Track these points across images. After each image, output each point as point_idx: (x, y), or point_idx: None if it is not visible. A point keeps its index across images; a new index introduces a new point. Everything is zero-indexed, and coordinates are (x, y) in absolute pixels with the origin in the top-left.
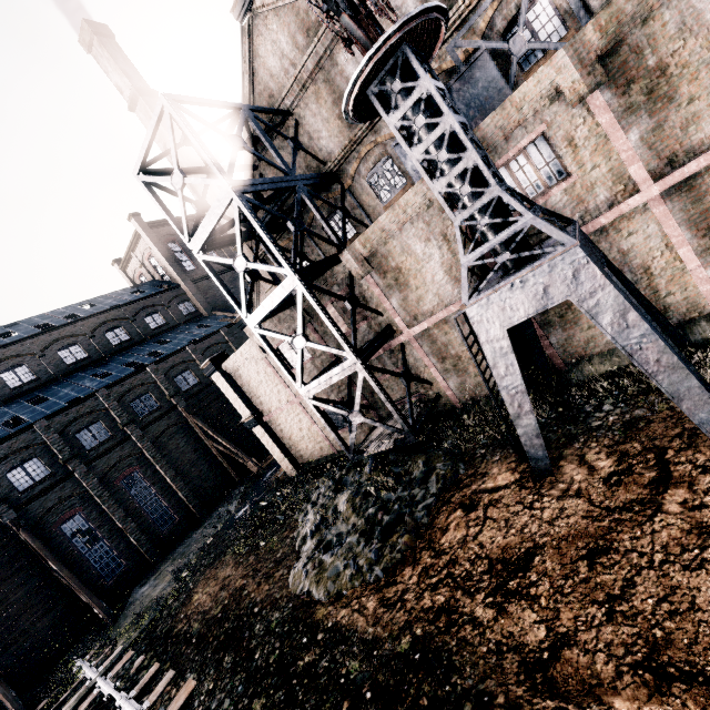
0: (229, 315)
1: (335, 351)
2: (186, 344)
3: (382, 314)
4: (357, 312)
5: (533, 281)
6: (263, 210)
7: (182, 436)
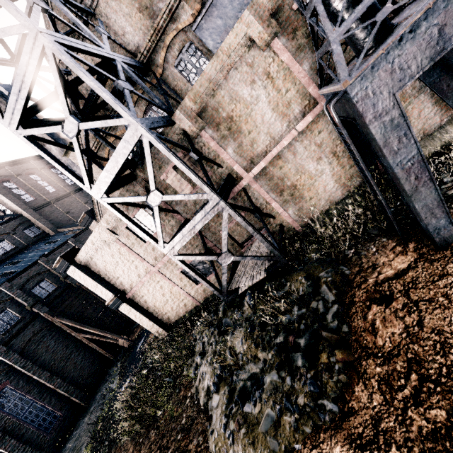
0: (73, 229)
1: (194, 196)
2: (38, 258)
3: (221, 165)
4: (198, 170)
5: (425, 25)
6: (84, 64)
7: (50, 338)
